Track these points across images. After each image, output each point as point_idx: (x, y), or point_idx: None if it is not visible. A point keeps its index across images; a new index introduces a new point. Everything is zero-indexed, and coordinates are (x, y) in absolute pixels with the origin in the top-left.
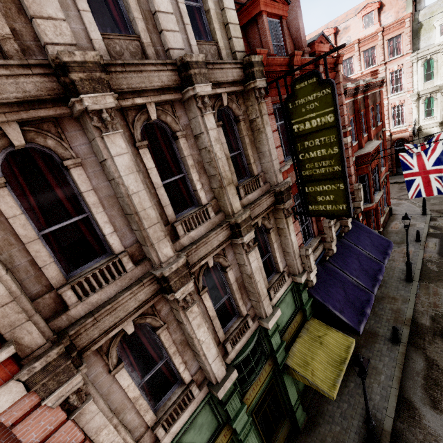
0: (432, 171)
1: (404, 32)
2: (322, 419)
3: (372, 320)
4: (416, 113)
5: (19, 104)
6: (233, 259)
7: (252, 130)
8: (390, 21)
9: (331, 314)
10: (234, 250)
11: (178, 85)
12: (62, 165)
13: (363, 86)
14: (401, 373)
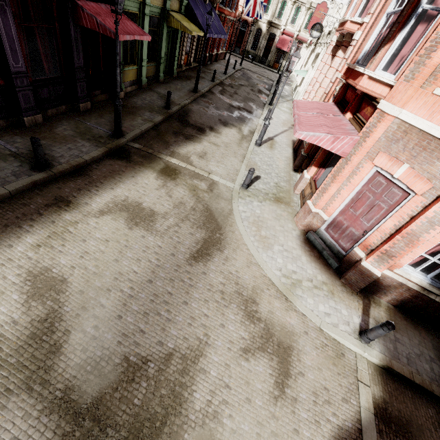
0: None
1: None
2: (171, 83)
3: (203, 75)
4: None
5: None
6: None
7: None
8: None
9: (195, 19)
10: None
11: None
12: None
13: None
14: (212, 86)
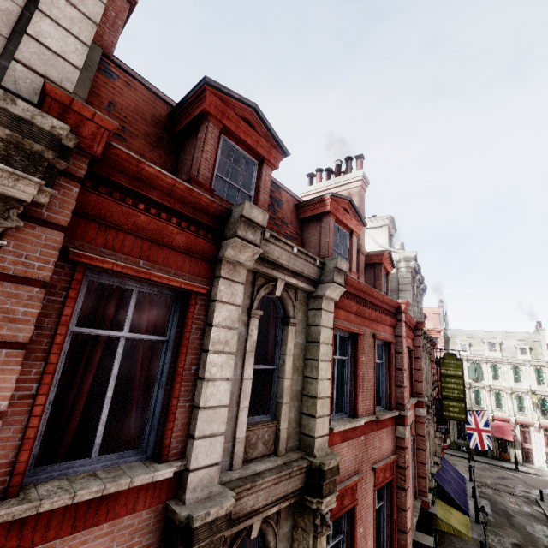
0: (483, 430)
1: (440, 338)
2: None
3: (461, 543)
4: None
5: None
6: None
7: None
8: (430, 327)
9: (450, 498)
10: None
11: None
12: None
13: None
14: None
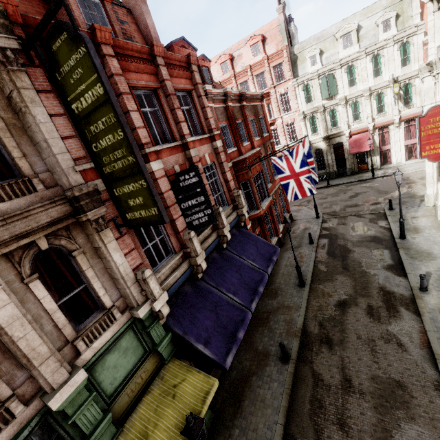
0: (300, 173)
1: (284, 61)
2: None
3: (266, 337)
4: (305, 130)
5: None
6: None
7: (16, 111)
8: (272, 51)
9: (194, 349)
10: None
11: None
12: None
13: (237, 96)
14: (287, 401)
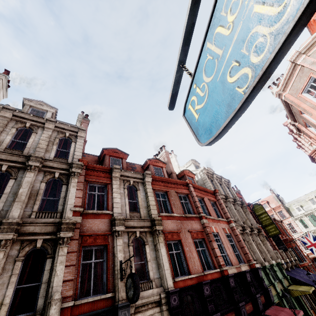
0: (315, 243)
1: (282, 210)
2: None
3: None
4: None
5: (223, 198)
6: (253, 239)
7: (246, 214)
8: (274, 206)
9: (300, 282)
10: (252, 237)
11: (234, 201)
12: (225, 206)
13: (273, 219)
14: None
